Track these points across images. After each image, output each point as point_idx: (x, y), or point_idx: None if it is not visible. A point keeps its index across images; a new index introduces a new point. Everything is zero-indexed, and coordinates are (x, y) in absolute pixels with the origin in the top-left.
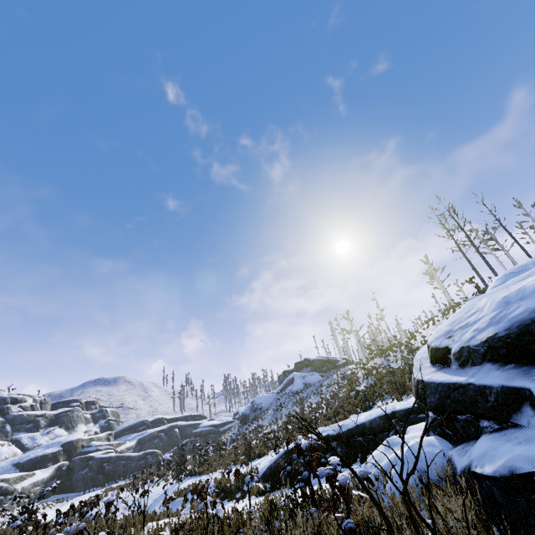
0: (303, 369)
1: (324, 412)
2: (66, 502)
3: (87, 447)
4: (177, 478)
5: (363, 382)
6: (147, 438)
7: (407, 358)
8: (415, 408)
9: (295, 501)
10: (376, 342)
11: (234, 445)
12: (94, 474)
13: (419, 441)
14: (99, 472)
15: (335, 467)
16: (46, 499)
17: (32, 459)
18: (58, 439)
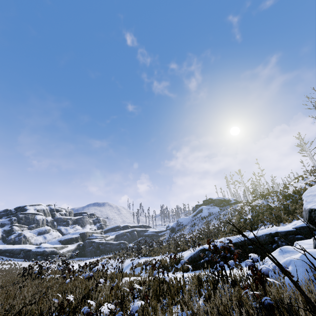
0: (208, 204)
1: (222, 230)
2: (83, 262)
3: (91, 236)
4: (137, 257)
5: (249, 214)
6: (120, 235)
7: (283, 200)
8: (293, 231)
9: (214, 278)
10: (257, 190)
11: (168, 243)
12: (95, 250)
13: (310, 251)
14: (97, 249)
15: (255, 261)
16: (73, 259)
17: (66, 239)
18: (78, 231)
